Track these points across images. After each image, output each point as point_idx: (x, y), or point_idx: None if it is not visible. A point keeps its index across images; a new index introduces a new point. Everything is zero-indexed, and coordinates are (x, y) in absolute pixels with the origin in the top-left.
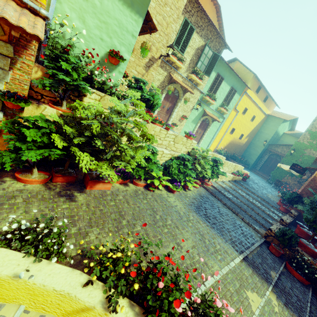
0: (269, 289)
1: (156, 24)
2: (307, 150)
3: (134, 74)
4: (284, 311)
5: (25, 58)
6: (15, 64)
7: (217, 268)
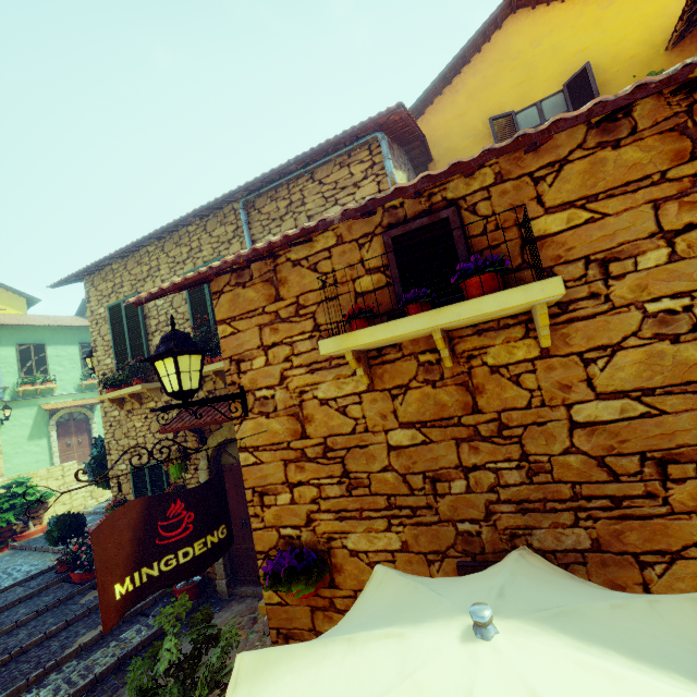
0: None
1: None
2: None
3: None
4: None
5: None
6: None
7: None
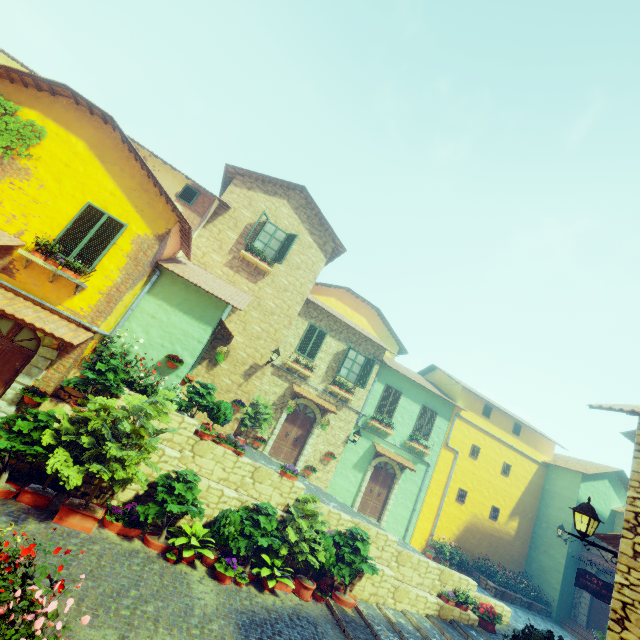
0: None
1: (261, 331)
2: None
3: (227, 383)
4: None
5: (65, 360)
6: (53, 365)
7: None
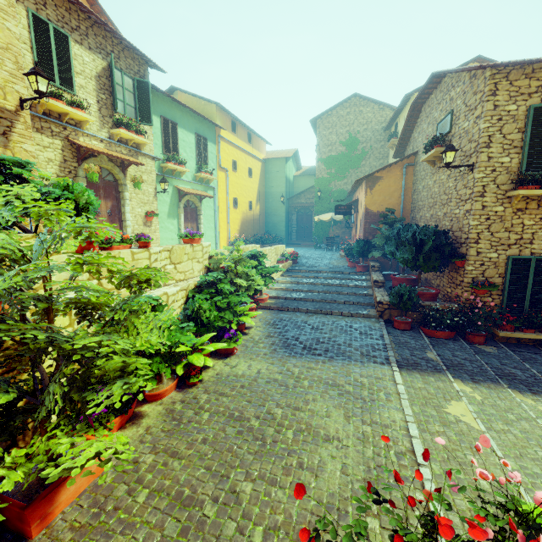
0: (451, 379)
1: None
2: (332, 185)
3: None
4: (482, 391)
5: None
6: None
7: (398, 416)
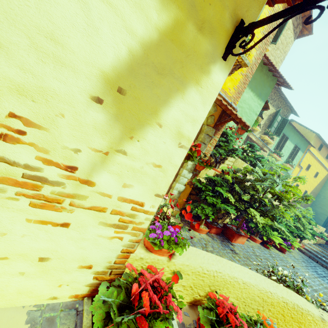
0: None
1: None
2: None
3: None
4: None
5: (216, 136)
6: (210, 140)
7: None
